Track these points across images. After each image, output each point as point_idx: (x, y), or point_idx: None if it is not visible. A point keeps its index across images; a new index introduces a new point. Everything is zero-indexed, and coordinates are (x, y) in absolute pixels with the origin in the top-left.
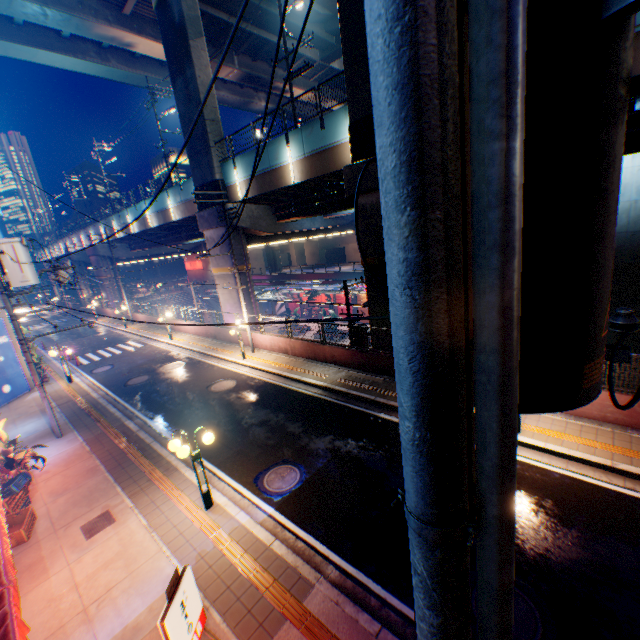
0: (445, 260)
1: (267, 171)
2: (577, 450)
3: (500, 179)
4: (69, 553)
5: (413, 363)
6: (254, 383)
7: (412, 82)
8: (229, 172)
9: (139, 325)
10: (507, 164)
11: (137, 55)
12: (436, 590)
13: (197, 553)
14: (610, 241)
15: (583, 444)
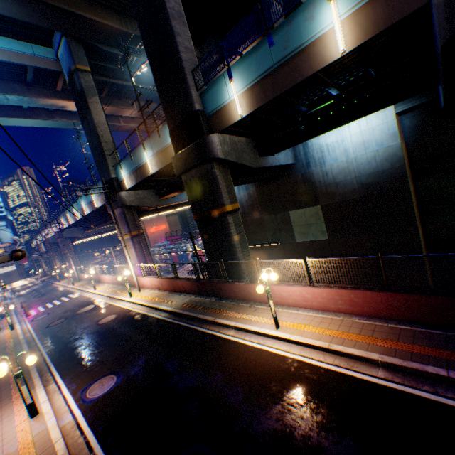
0: None
1: (138, 168)
2: (310, 337)
3: None
4: None
5: None
6: (128, 314)
7: None
8: (119, 172)
9: (83, 282)
10: None
11: (72, 111)
12: None
13: None
14: None
15: (317, 332)
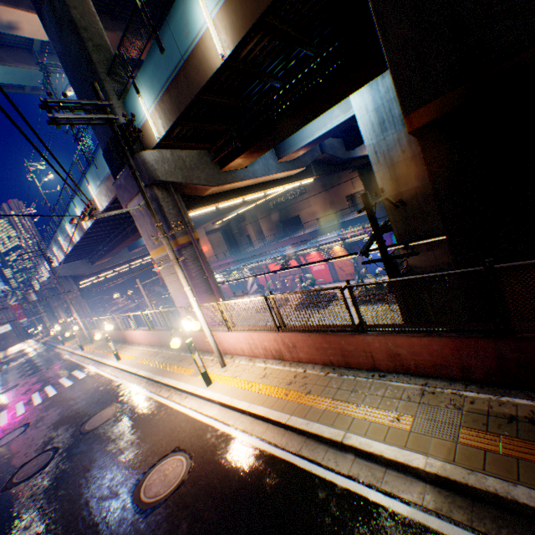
0: None
1: (179, 68)
2: None
3: None
4: None
5: None
6: (230, 461)
7: None
8: (134, 107)
9: (97, 343)
10: None
11: (35, 49)
12: None
13: None
14: None
15: None
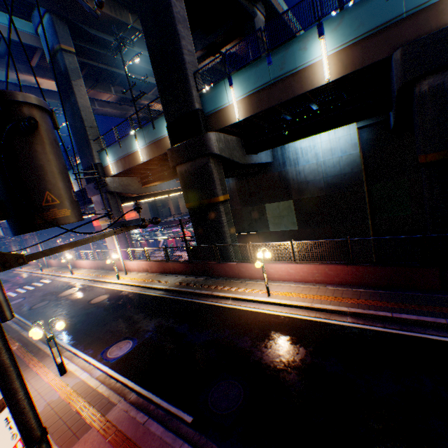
0: None
1: (127, 155)
2: (296, 301)
3: None
4: None
5: None
6: (121, 294)
7: None
8: (104, 158)
9: (52, 268)
10: None
11: (44, 89)
12: None
13: (46, 402)
14: (35, 174)
15: (301, 297)
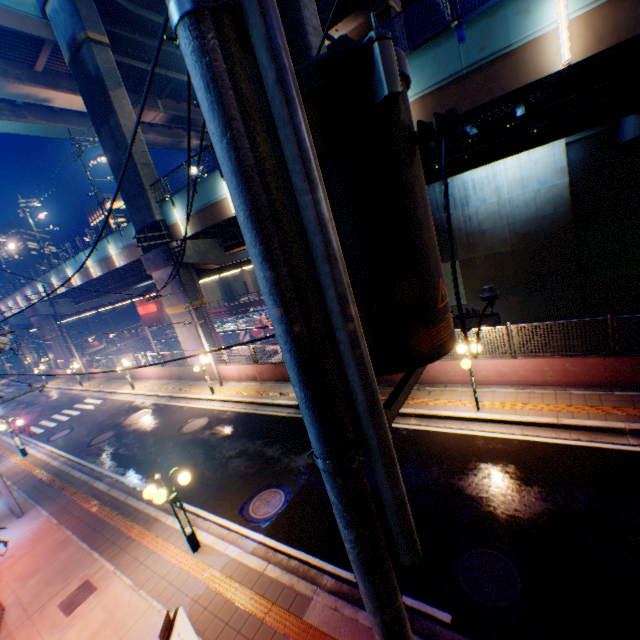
0: (289, 273)
1: (207, 206)
2: (528, 415)
3: (315, 218)
4: (48, 636)
5: (287, 345)
6: (227, 416)
7: (241, 170)
8: (169, 212)
9: (96, 380)
10: (316, 208)
11: (56, 109)
12: (346, 510)
13: (190, 598)
14: (427, 241)
15: (533, 409)
